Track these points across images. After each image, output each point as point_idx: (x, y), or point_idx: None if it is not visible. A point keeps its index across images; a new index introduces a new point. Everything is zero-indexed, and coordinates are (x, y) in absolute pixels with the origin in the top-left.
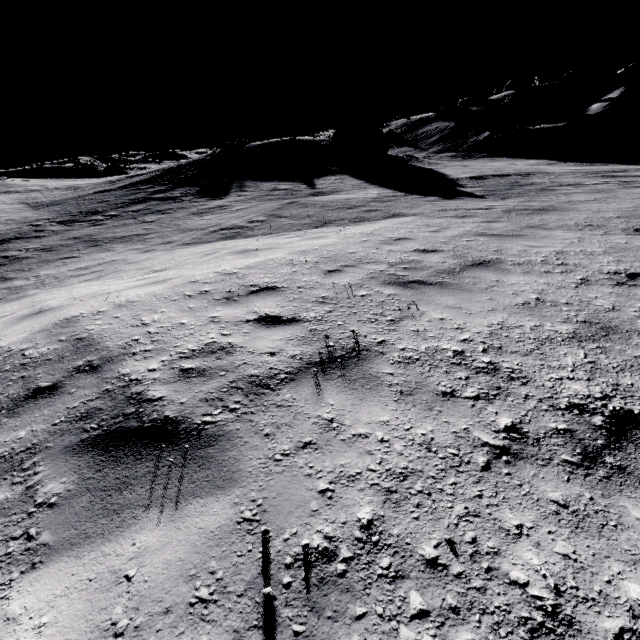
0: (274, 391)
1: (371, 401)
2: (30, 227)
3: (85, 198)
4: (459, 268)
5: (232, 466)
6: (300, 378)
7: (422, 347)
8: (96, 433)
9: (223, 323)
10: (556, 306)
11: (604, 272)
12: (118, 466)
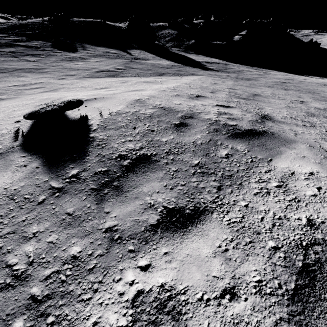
0: (265, 123)
1: (292, 126)
2: None
3: None
4: (252, 95)
5: (288, 138)
6: (265, 121)
7: (280, 115)
8: (230, 134)
9: (208, 106)
10: (294, 108)
11: (293, 100)
12: (253, 141)
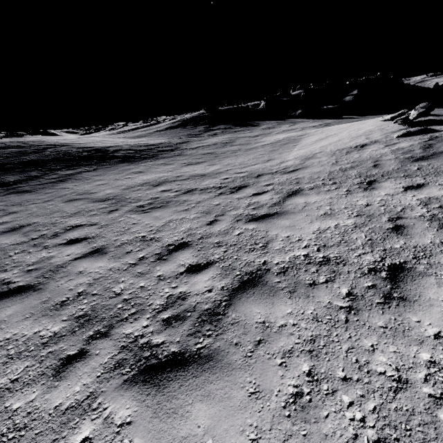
0: None
1: None
2: (178, 139)
3: (158, 133)
4: None
5: None
6: None
7: None
8: None
9: None
10: None
11: None
12: None
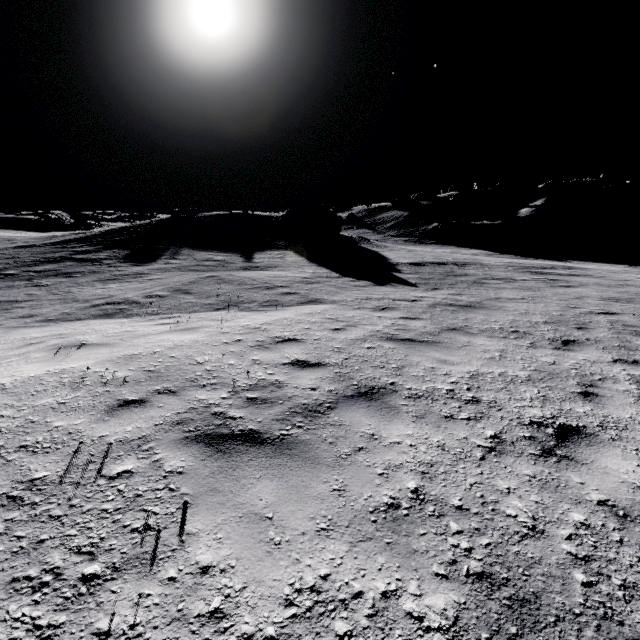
0: None
1: None
2: None
3: None
4: (330, 402)
5: None
6: None
7: None
8: None
9: None
10: (441, 517)
11: (525, 422)
12: None
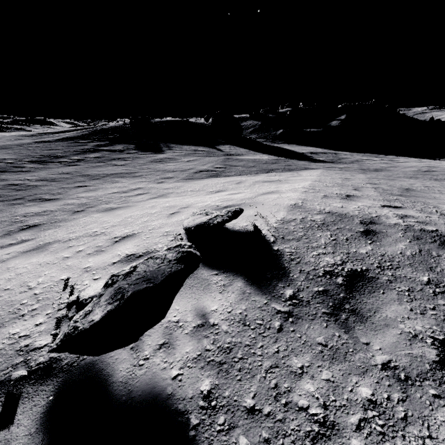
0: None
1: None
2: (4, 164)
3: (30, 145)
4: (404, 190)
5: None
6: None
7: None
8: (439, 243)
9: (374, 207)
10: None
11: None
12: None
